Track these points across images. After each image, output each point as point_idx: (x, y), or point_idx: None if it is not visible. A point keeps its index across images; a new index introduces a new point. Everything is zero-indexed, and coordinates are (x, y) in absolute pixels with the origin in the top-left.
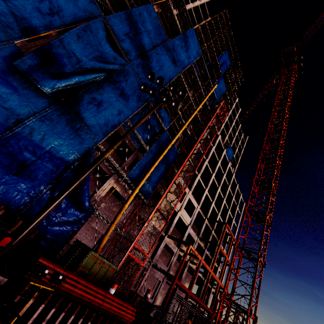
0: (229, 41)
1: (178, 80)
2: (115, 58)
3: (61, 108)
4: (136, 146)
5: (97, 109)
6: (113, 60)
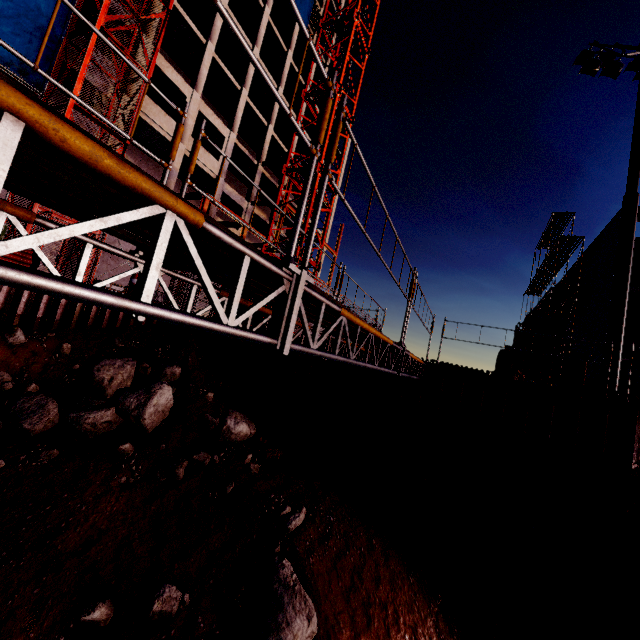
0: None
1: None
2: None
3: None
4: None
5: None
6: None
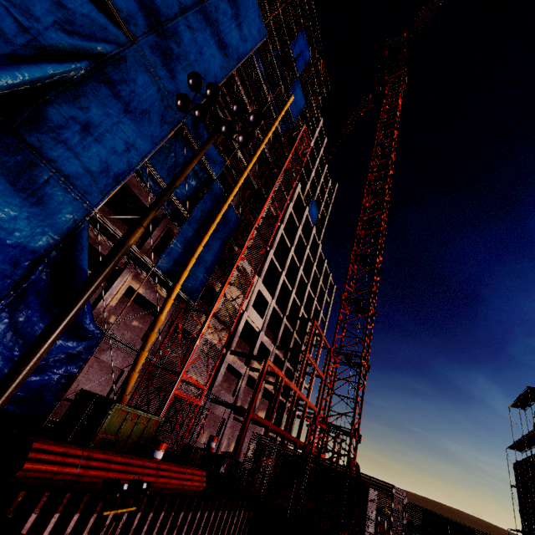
0: (308, 13)
1: (230, 84)
2: (105, 30)
3: None
4: (166, 211)
5: (81, 140)
6: (100, 33)
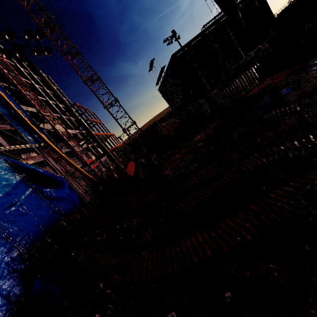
0: None
1: None
2: None
3: None
4: None
5: None
6: None
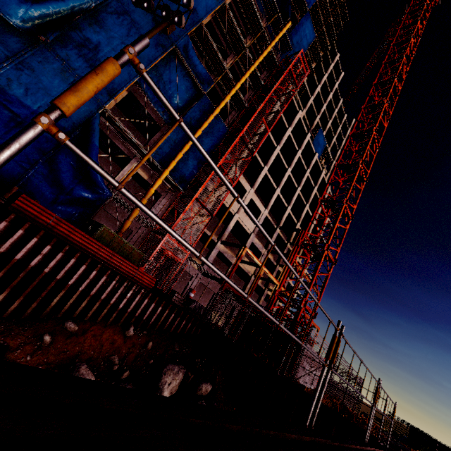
0: None
1: (224, 15)
2: None
3: (41, 51)
4: (162, 117)
5: (95, 55)
6: None
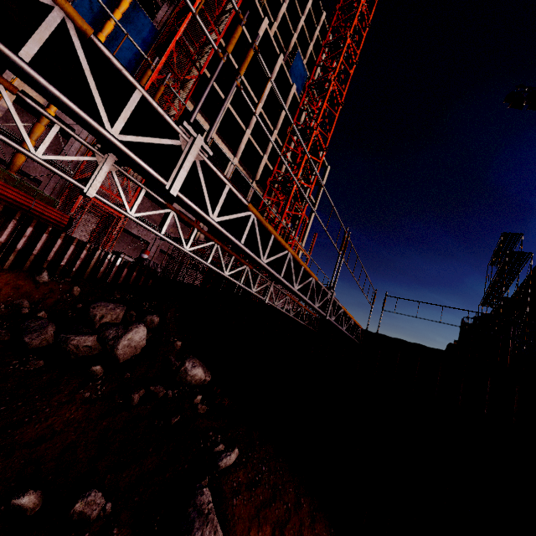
0: None
1: None
2: None
3: None
4: None
5: None
6: None
